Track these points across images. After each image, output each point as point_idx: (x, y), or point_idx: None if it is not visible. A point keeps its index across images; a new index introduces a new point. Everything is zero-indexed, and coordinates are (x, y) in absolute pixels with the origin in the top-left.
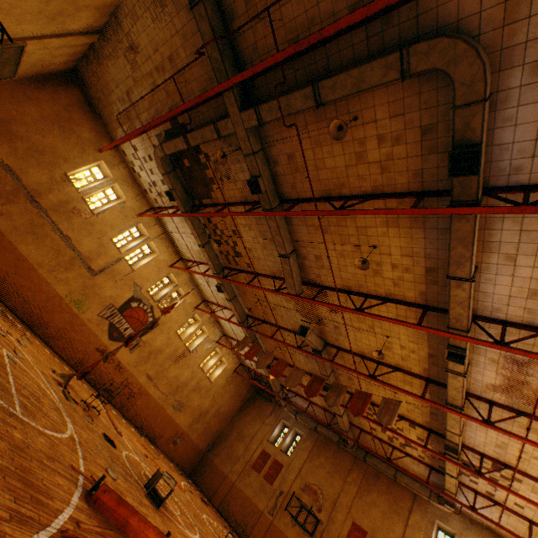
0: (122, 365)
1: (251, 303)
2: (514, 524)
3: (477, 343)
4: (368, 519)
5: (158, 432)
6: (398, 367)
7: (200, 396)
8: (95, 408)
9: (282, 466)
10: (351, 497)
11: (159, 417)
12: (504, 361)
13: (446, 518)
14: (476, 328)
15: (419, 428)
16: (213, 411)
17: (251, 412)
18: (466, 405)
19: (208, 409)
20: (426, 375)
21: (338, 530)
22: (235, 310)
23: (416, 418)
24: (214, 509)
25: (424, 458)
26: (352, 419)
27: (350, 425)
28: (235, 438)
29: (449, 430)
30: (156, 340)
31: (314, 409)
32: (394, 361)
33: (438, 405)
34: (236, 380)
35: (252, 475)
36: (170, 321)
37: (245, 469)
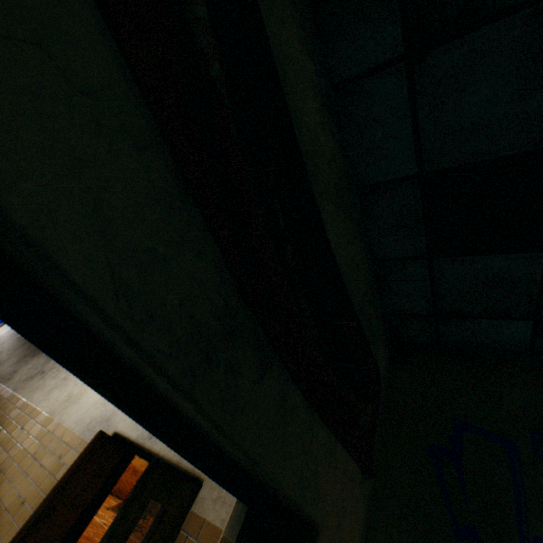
0: (137, 468)
1: None
2: None
3: None
4: None
5: None
6: None
7: None
8: (141, 524)
9: None
10: None
11: None
12: None
13: None
14: None
15: None
16: None
17: None
18: None
19: None
20: None
21: None
22: None
23: None
24: None
25: None
26: None
27: None
28: None
29: None
30: None
31: None
32: None
33: None
34: None
35: None
36: None
37: None
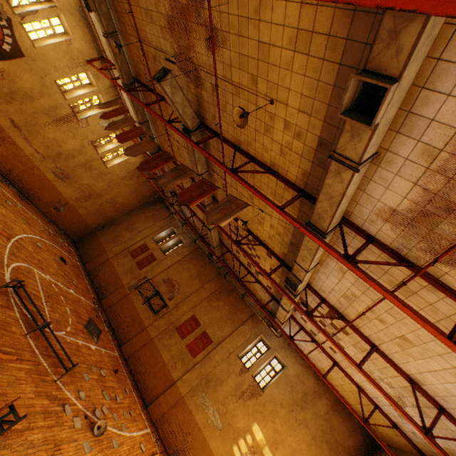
0: None
1: (135, 51)
2: (321, 358)
3: (453, 10)
4: (207, 317)
5: (34, 191)
6: (273, 170)
7: (91, 176)
8: None
9: (156, 260)
10: (201, 299)
11: (34, 176)
12: (452, 155)
13: (270, 336)
14: (452, 41)
15: (275, 259)
16: (108, 198)
17: (148, 212)
18: (334, 240)
19: (101, 194)
20: (303, 185)
21: (178, 316)
22: (115, 59)
23: (275, 247)
24: (80, 271)
25: (271, 289)
26: (223, 239)
27: (220, 244)
28: (125, 228)
29: (298, 263)
30: (22, 79)
31: (198, 224)
32: (271, 159)
33: (295, 222)
34: (139, 178)
35: (127, 258)
36: (44, 61)
37: (123, 252)
